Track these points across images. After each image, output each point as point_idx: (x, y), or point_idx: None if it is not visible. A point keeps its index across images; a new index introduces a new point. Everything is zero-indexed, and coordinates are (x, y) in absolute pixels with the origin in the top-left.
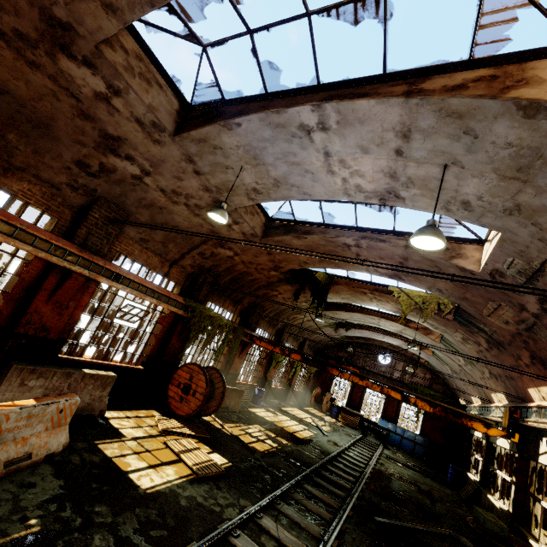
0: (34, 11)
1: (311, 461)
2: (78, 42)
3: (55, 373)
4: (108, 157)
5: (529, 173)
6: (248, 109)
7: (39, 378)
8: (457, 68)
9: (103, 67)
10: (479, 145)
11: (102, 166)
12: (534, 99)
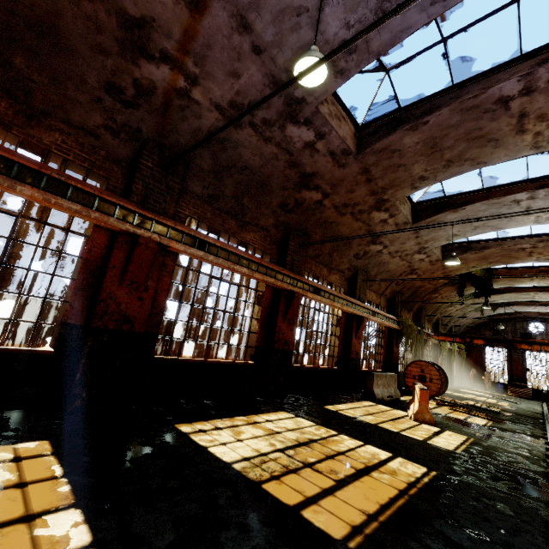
0: (373, 200)
1: (536, 417)
2: (386, 204)
3: (382, 376)
4: (369, 247)
5: None
6: (471, 200)
7: (380, 379)
8: None
9: (392, 208)
10: None
11: (364, 252)
12: None
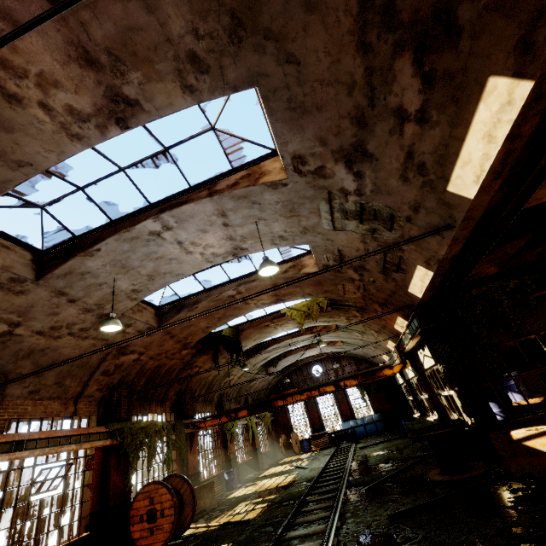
0: None
1: (301, 492)
2: None
3: None
4: None
5: (296, 211)
6: (102, 237)
7: None
8: (229, 174)
9: None
10: (264, 207)
11: None
12: (271, 181)
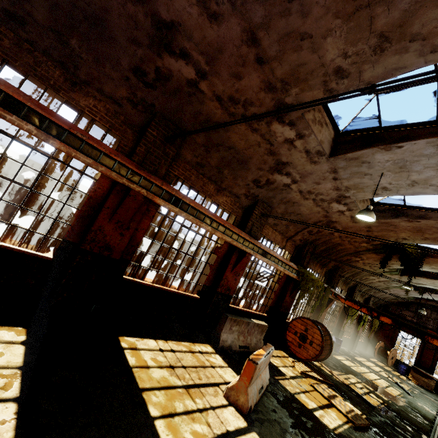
0: (272, 102)
1: (422, 426)
2: (291, 113)
3: (243, 322)
4: (273, 175)
5: None
6: (414, 135)
7: (237, 325)
8: None
9: (300, 124)
10: None
11: (267, 180)
12: None
